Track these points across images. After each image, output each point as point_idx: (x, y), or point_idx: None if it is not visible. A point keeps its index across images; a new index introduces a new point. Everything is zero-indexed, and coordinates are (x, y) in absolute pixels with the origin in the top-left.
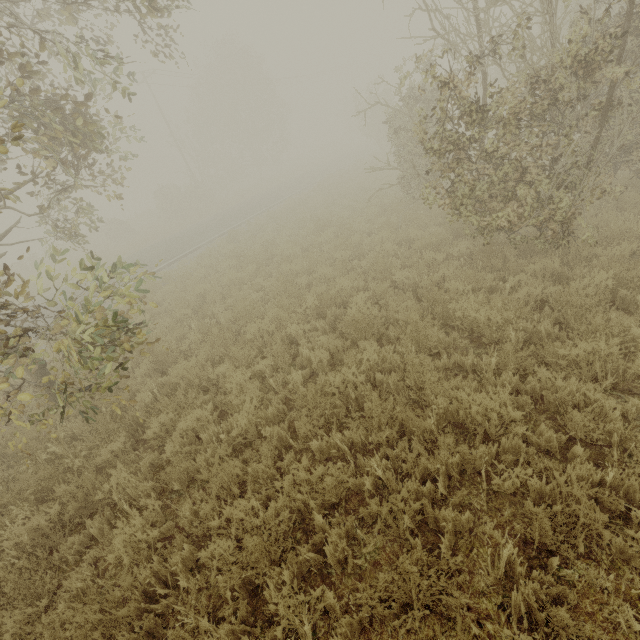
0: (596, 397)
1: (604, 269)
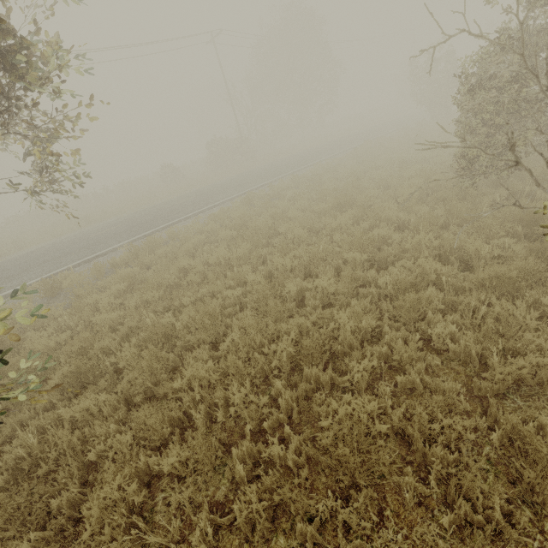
0: None
1: None
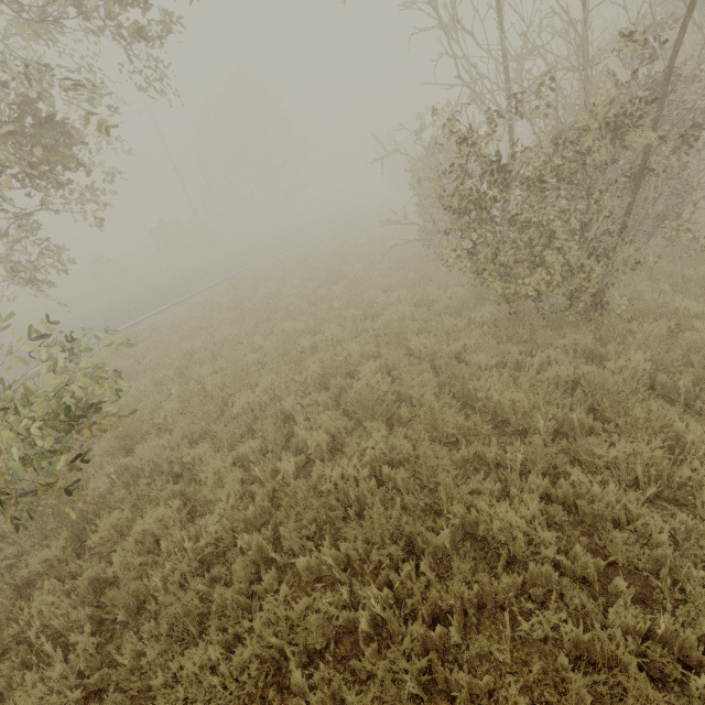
0: (639, 511)
1: (642, 350)
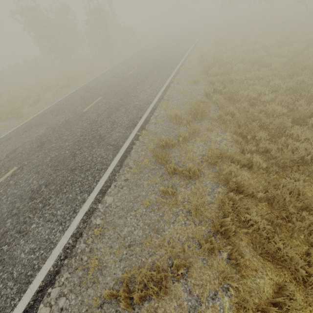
0: None
1: None
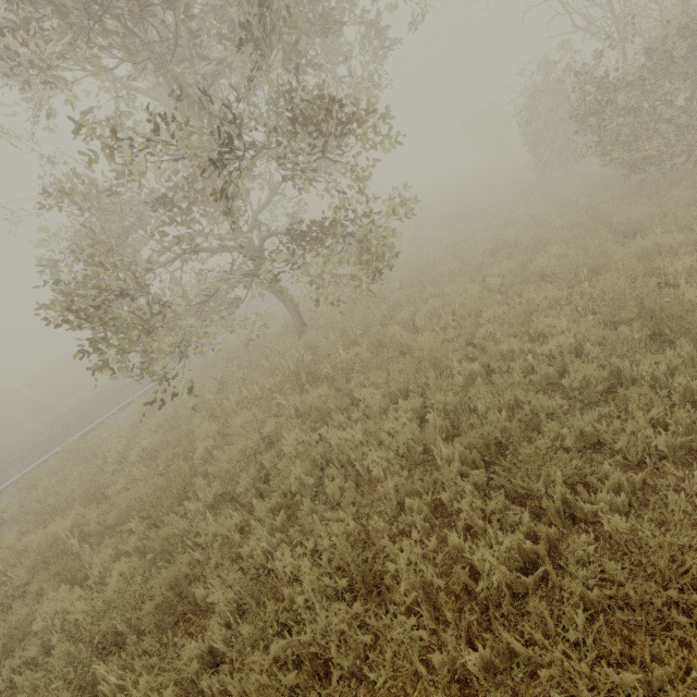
0: None
1: None
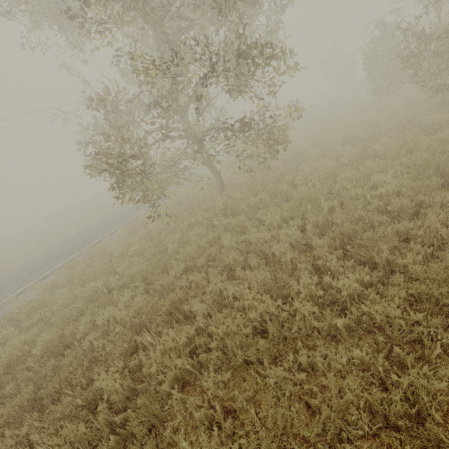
0: None
1: None
